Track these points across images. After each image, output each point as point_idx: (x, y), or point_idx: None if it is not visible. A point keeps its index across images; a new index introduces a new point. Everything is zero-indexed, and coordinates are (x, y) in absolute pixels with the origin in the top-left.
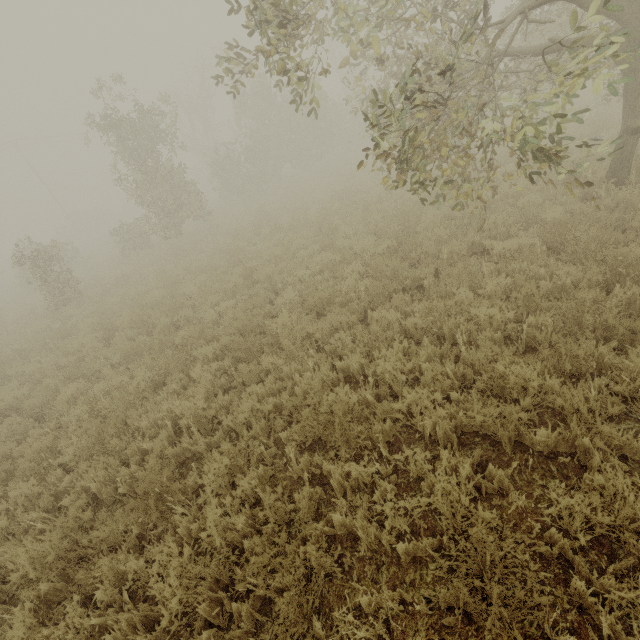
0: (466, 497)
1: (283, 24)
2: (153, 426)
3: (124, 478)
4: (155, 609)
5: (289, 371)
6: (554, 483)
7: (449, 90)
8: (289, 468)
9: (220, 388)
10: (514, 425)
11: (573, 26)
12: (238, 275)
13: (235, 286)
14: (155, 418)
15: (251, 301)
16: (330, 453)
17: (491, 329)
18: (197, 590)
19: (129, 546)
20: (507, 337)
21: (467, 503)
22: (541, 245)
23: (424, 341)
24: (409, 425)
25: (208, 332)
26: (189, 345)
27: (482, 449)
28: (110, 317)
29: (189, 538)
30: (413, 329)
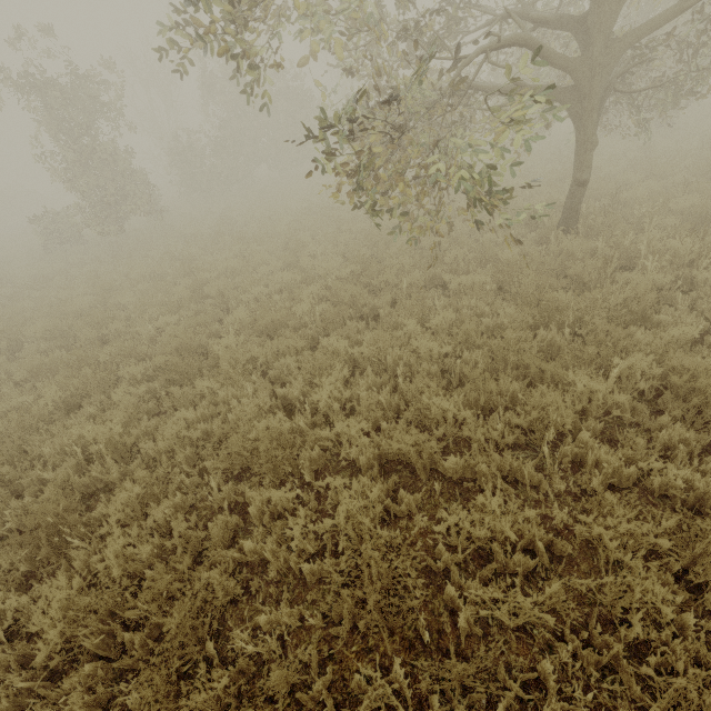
0: (367, 518)
1: (235, 16)
2: (60, 454)
3: (15, 512)
4: (35, 647)
5: (226, 396)
6: (454, 505)
7: (404, 119)
8: (209, 497)
9: (147, 413)
10: (429, 453)
11: (511, 79)
12: (187, 287)
13: (181, 299)
14: (62, 445)
15: (196, 318)
16: (252, 480)
17: (429, 362)
18: (85, 622)
19: (13, 585)
20: (446, 371)
21: (368, 523)
22: (493, 284)
23: (368, 371)
24: (340, 454)
25: (142, 350)
26: (114, 363)
27: (402, 476)
28: (19, 325)
29: (88, 573)
30: (361, 358)
